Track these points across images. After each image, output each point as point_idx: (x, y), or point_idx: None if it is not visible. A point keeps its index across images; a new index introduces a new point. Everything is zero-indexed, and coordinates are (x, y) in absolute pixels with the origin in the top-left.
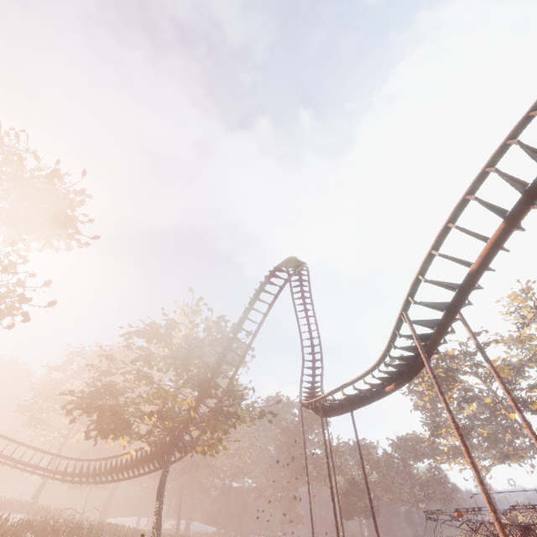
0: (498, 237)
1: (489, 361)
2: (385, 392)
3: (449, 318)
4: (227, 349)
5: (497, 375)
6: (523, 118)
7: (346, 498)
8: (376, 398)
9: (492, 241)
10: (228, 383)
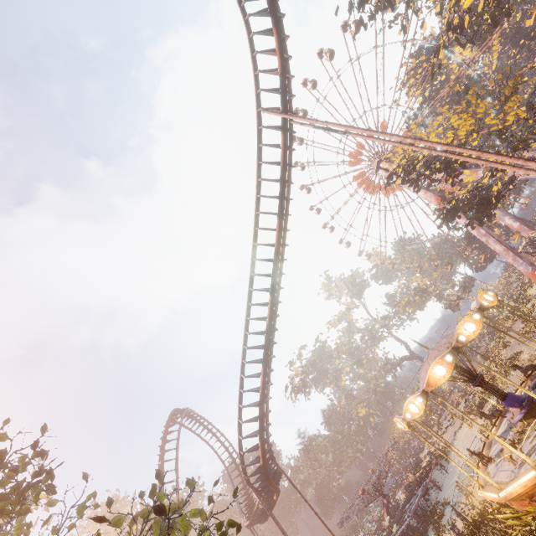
0: (261, 448)
1: (294, 486)
2: (275, 500)
3: (269, 482)
4: None
5: (299, 493)
6: (239, 392)
7: (321, 504)
8: (273, 505)
9: (260, 450)
10: None
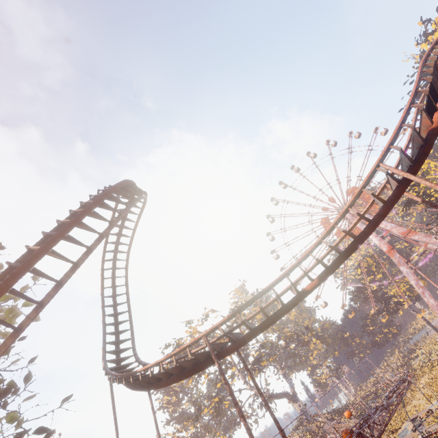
0: None
1: None
2: (306, 291)
3: (419, 167)
4: (27, 266)
5: None
6: (424, 59)
7: None
8: (294, 303)
9: None
10: (4, 342)
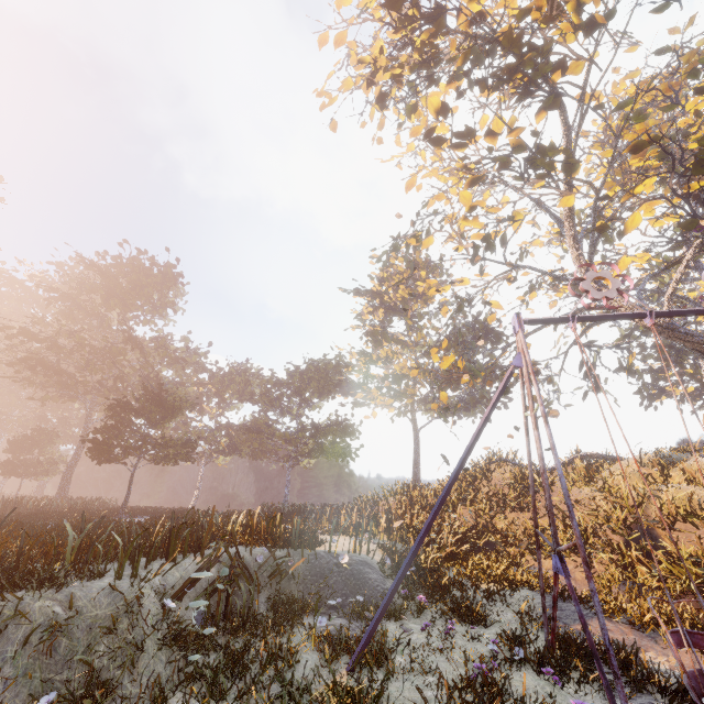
0: None
1: None
2: None
3: None
4: None
5: None
6: None
7: (115, 419)
8: None
9: None
10: None
